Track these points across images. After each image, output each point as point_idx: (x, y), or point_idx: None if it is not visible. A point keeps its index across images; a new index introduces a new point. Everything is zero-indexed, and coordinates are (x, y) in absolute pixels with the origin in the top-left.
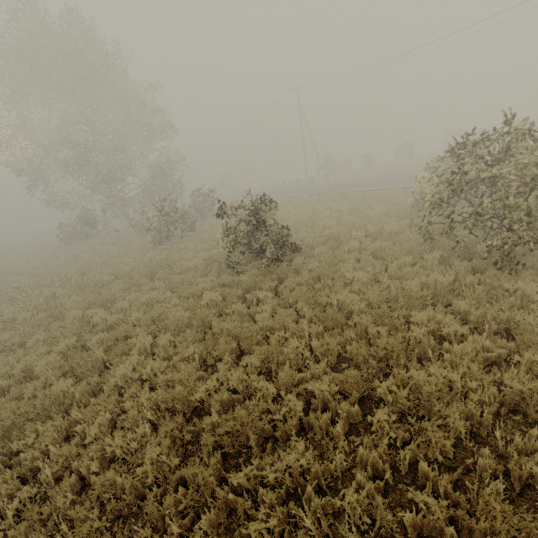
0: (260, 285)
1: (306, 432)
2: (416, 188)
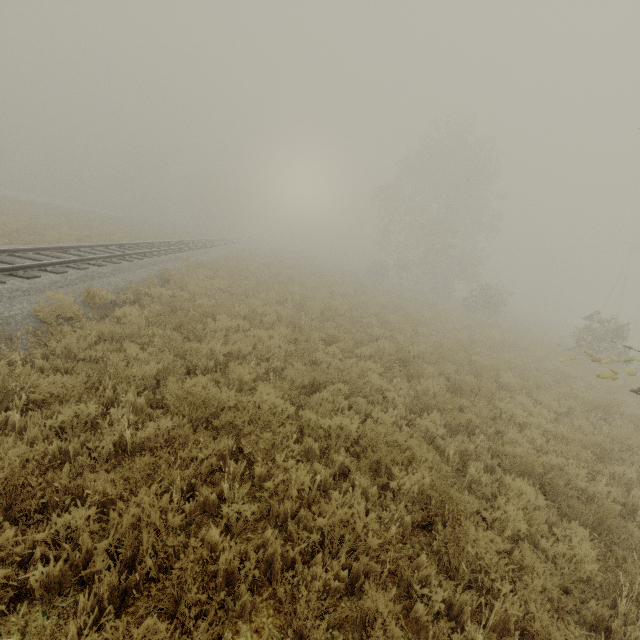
0: None
1: None
2: None
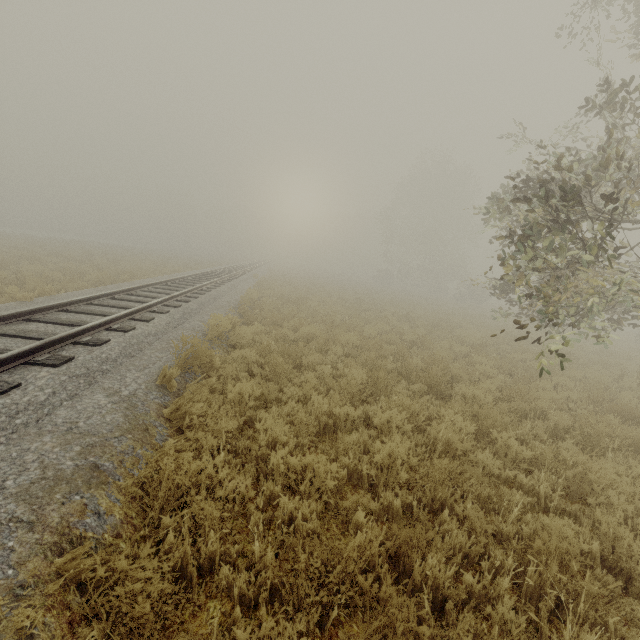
0: None
1: None
2: None
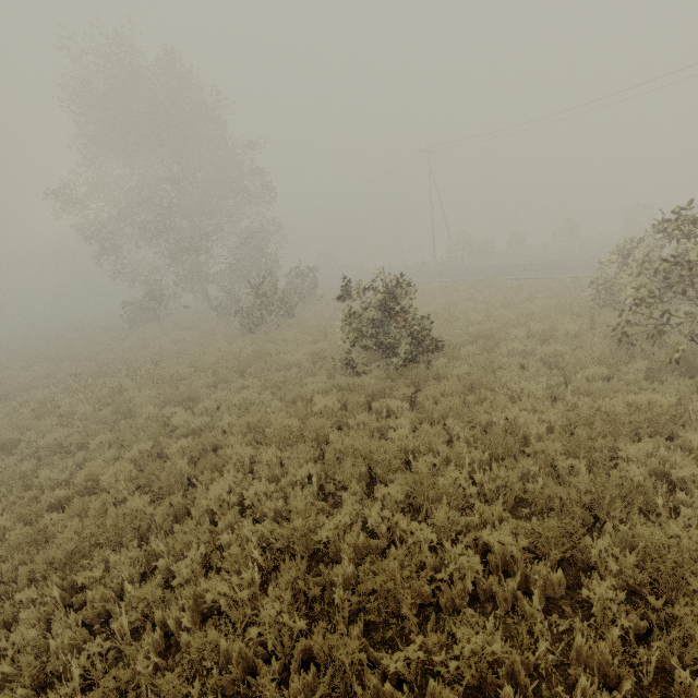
0: (388, 392)
1: (480, 603)
2: (598, 277)
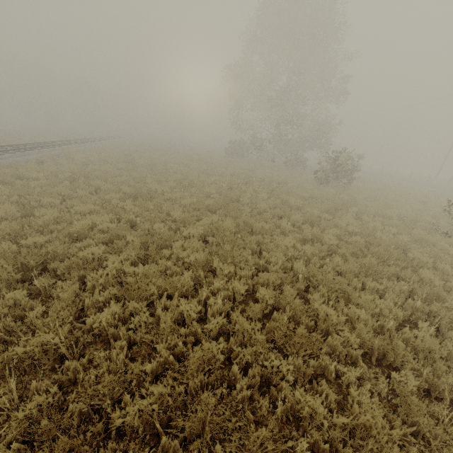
0: None
1: None
2: None
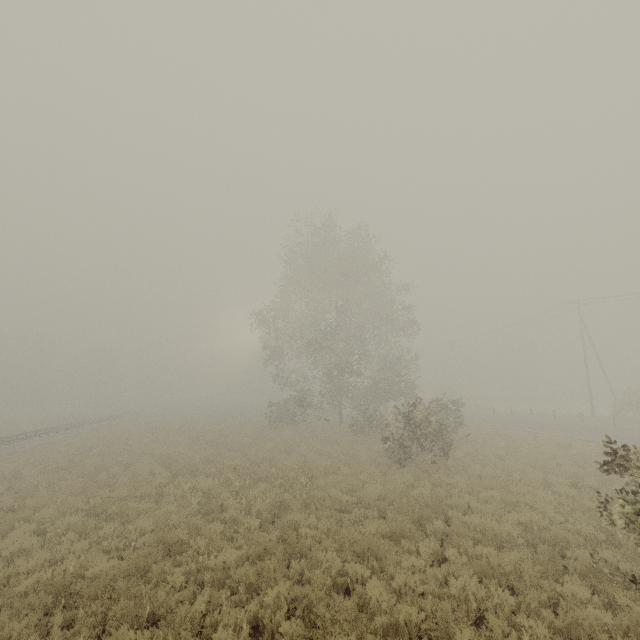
0: None
1: None
2: None
